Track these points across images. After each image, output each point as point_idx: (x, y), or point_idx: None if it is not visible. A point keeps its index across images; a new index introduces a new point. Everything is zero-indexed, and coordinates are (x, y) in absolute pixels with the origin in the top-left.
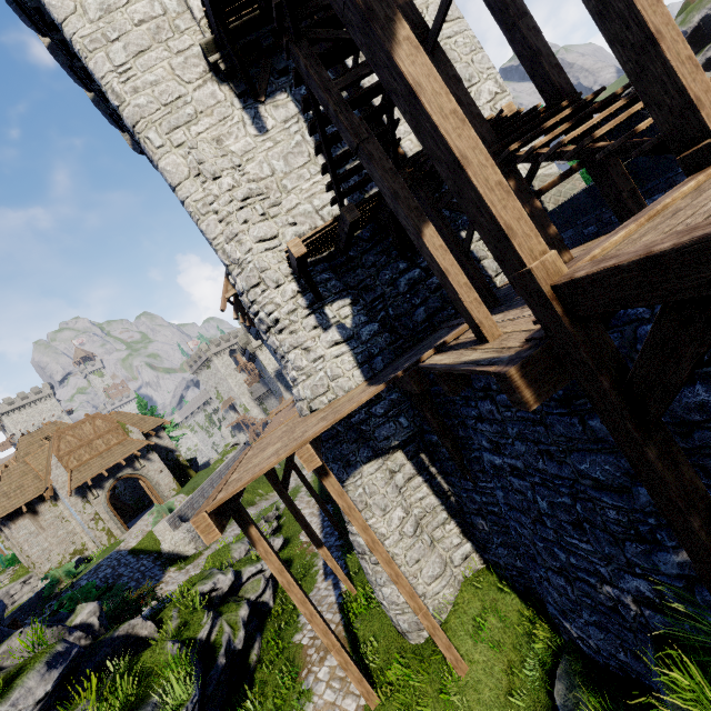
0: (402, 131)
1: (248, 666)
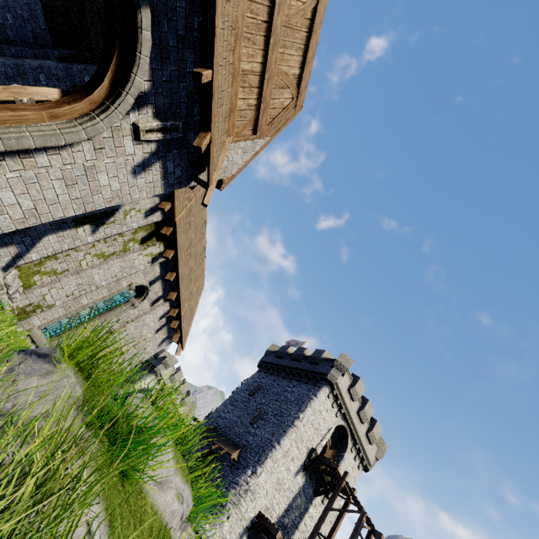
0: (297, 534)
1: None
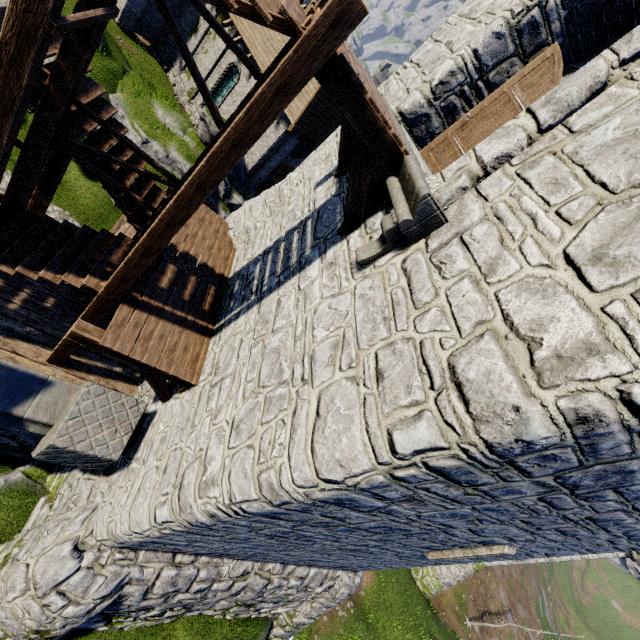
0: (252, 316)
1: None
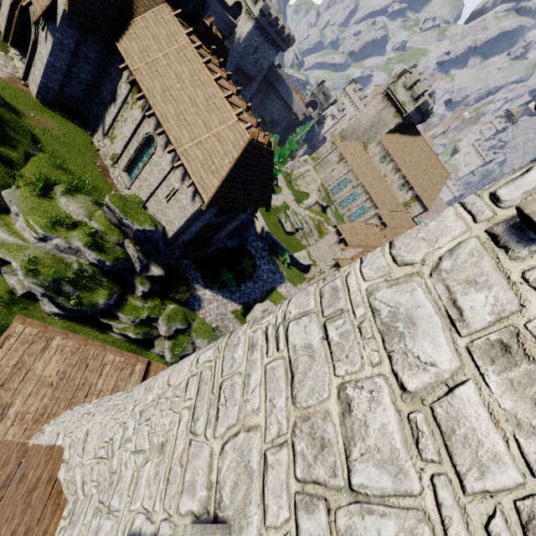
0: None
1: (111, 331)
